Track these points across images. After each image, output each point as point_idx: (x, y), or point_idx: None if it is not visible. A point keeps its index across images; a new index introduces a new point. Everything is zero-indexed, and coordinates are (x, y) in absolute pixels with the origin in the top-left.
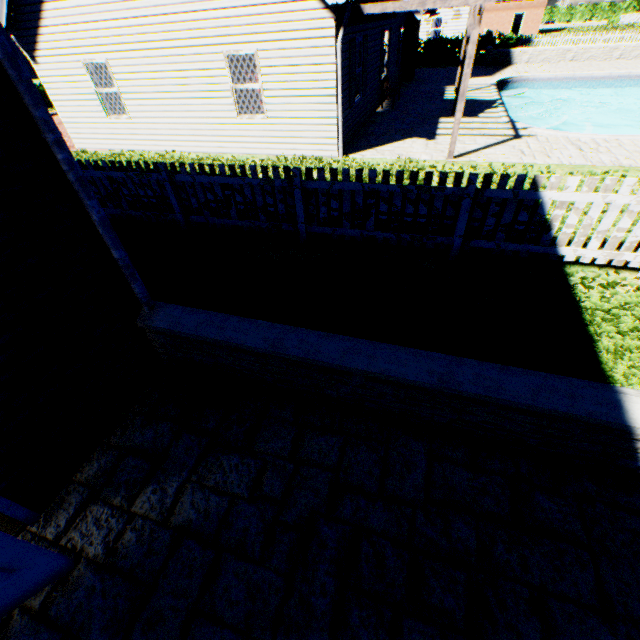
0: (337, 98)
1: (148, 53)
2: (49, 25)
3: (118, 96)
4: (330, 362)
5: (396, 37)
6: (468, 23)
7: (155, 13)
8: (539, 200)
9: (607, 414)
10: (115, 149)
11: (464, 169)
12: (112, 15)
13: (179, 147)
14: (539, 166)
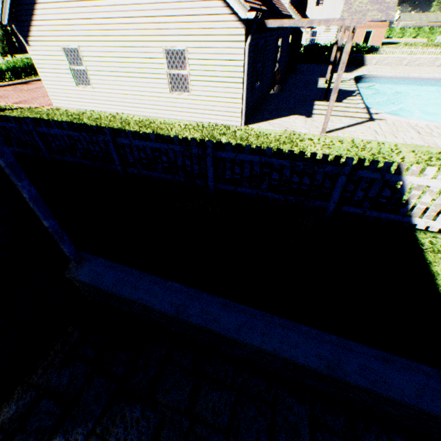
0: (243, 85)
1: (108, 44)
2: (39, 19)
3: (85, 72)
4: (227, 334)
5: (286, 42)
6: (337, 36)
7: (115, 16)
8: (391, 172)
9: None
10: (81, 109)
11: (333, 142)
12: (84, 15)
13: (127, 111)
14: (389, 144)
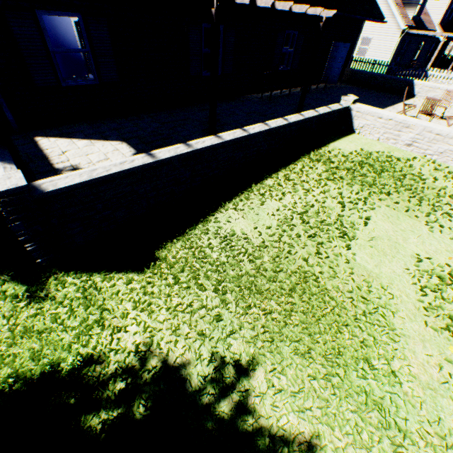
0: (391, 56)
1: None
2: None
3: None
4: (376, 75)
5: (428, 47)
6: None
7: None
8: None
9: (411, 81)
10: None
11: None
12: None
13: None
14: None
